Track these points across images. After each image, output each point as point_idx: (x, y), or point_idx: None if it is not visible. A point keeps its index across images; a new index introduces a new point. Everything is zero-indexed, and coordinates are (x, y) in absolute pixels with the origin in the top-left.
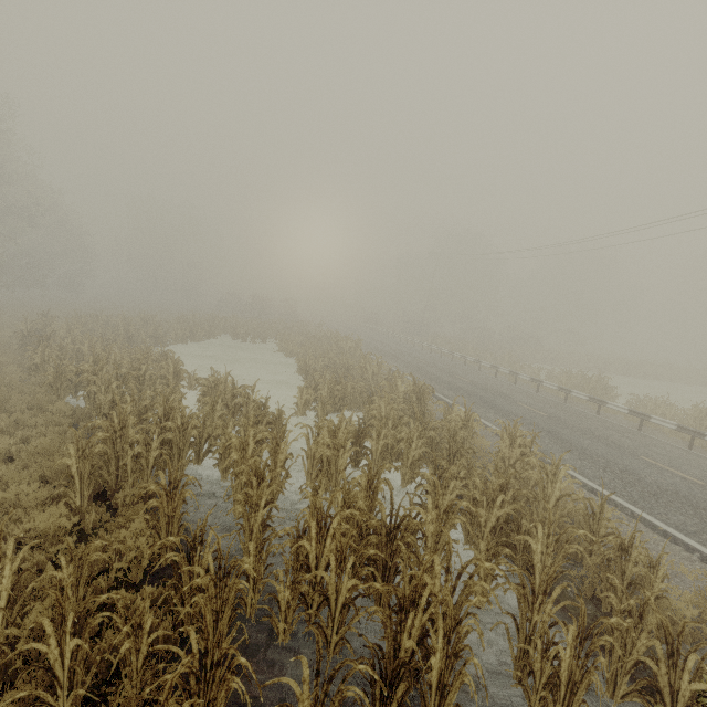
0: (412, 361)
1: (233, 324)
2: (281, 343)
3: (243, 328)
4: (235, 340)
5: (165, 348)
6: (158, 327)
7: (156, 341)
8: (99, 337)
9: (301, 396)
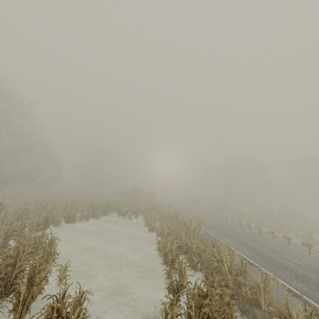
0: (237, 236)
1: (119, 206)
2: (146, 220)
3: (125, 208)
4: (119, 216)
5: (73, 224)
6: (71, 210)
7: (68, 220)
8: (6, 226)
9: (164, 318)
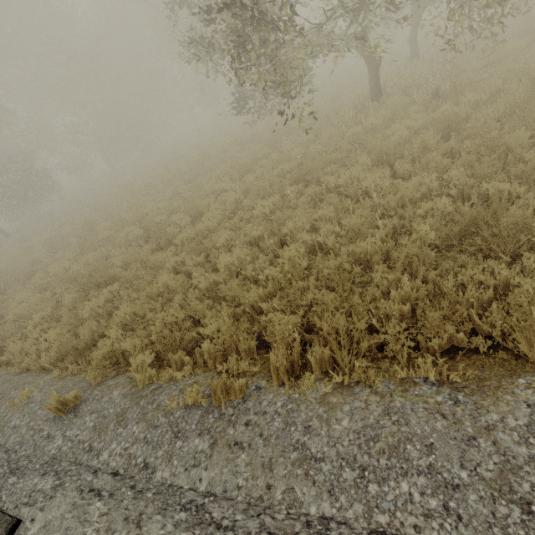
0: None
1: None
2: None
3: None
4: None
5: None
6: None
7: None
8: None
9: None
